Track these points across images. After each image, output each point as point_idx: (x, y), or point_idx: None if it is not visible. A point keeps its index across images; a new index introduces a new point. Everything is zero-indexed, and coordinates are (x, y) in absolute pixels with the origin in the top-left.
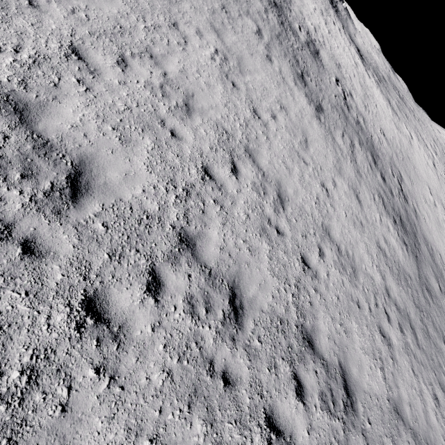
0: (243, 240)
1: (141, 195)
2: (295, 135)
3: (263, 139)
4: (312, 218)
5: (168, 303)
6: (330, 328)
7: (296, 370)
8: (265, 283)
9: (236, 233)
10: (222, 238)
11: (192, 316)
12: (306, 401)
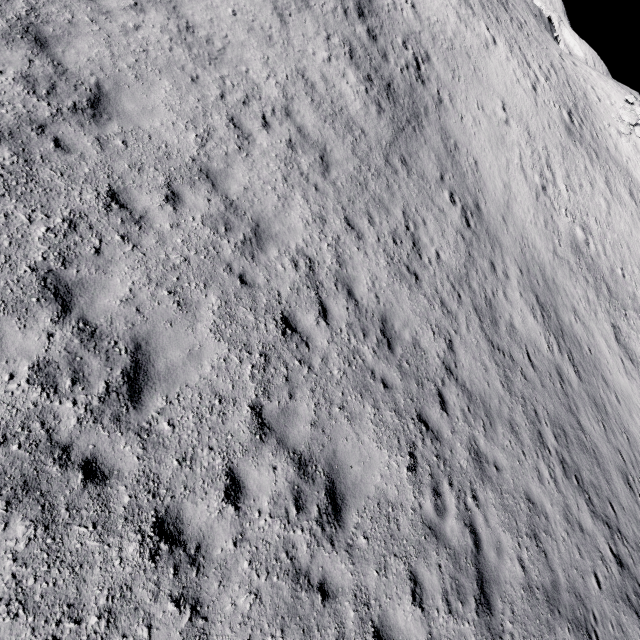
0: None
1: None
2: None
3: None
4: None
5: None
6: (102, 58)
7: None
8: None
9: None
10: None
11: None
12: None
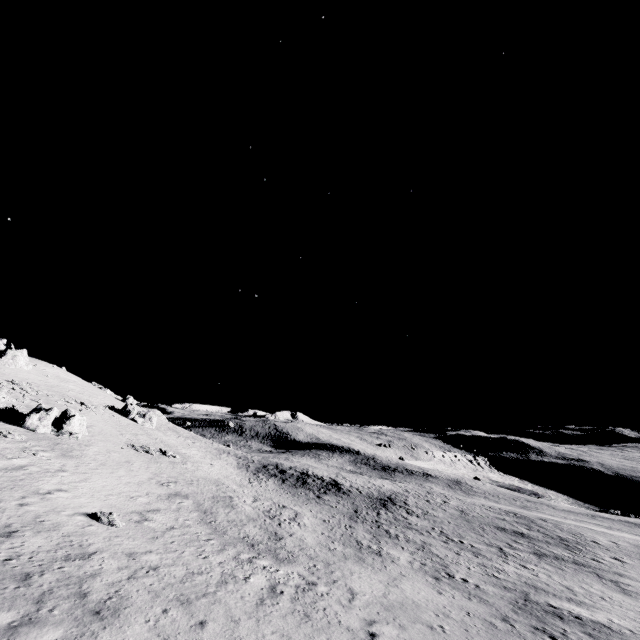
0: None
1: None
2: None
3: None
4: None
5: None
6: None
7: None
8: None
9: None
10: None
11: None
12: None
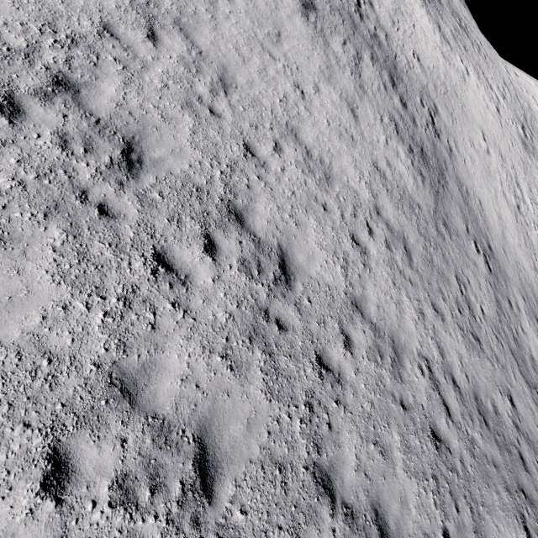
0: (154, 105)
1: (1, 27)
2: (260, 24)
3: (207, 17)
4: (272, 114)
5: (29, 129)
6: (273, 215)
7: (210, 232)
8: (182, 152)
9: (144, 96)
10: (121, 96)
11: (63, 149)
12: (219, 259)
